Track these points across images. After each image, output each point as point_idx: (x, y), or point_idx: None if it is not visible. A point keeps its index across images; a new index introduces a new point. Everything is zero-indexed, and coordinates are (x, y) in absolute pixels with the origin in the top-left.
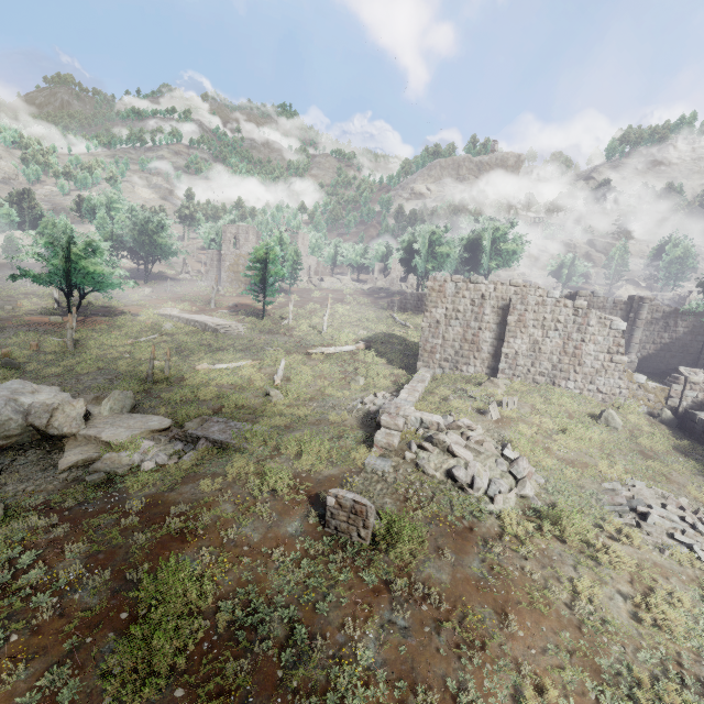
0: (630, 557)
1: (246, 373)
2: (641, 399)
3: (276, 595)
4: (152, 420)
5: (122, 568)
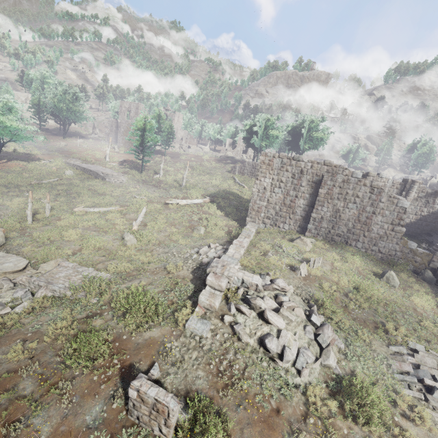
0: None
1: (112, 217)
2: (410, 260)
3: None
4: (9, 261)
5: None
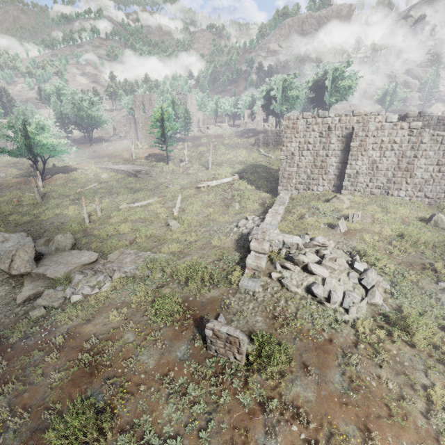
0: None
1: (154, 208)
2: None
3: (166, 424)
4: (84, 255)
5: (39, 408)
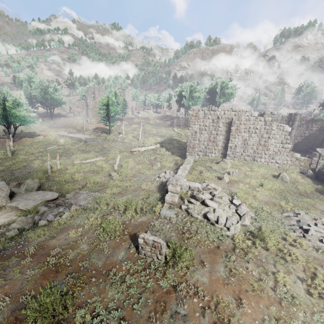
0: (302, 255)
1: (100, 164)
2: (297, 165)
3: (110, 302)
4: (48, 194)
5: (18, 295)
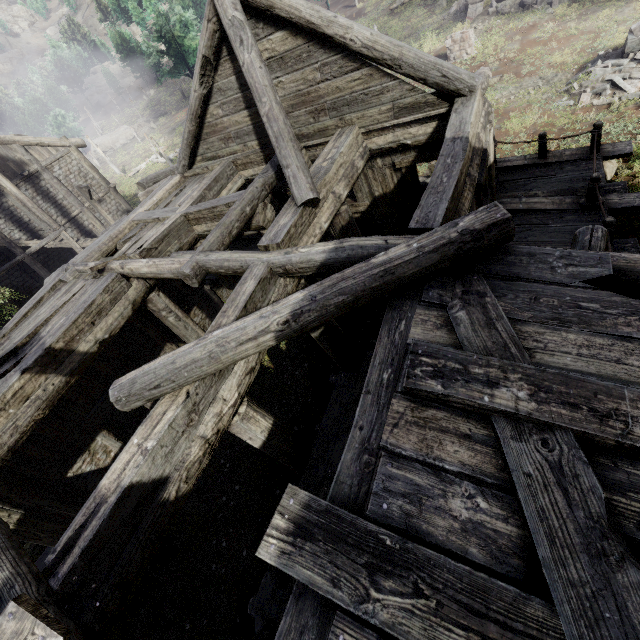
0: None
1: None
2: None
3: None
4: None
5: None
